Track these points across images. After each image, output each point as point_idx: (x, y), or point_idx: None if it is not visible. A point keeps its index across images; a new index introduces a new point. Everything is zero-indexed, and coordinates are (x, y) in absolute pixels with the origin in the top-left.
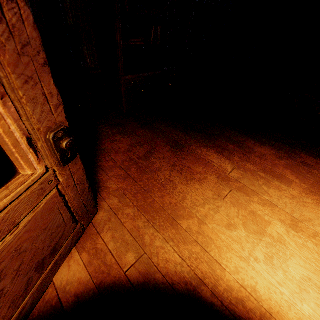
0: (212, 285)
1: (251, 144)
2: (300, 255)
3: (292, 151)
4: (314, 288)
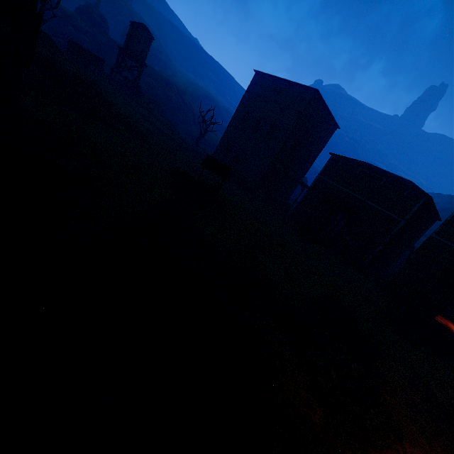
0: None
1: None
2: None
3: None
4: None
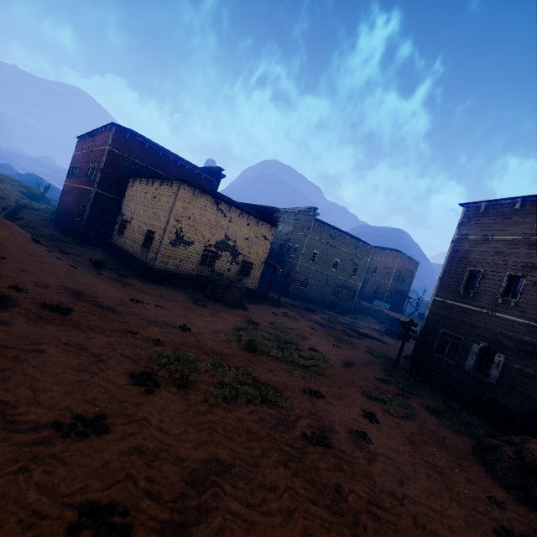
0: None
1: None
2: None
3: None
4: None
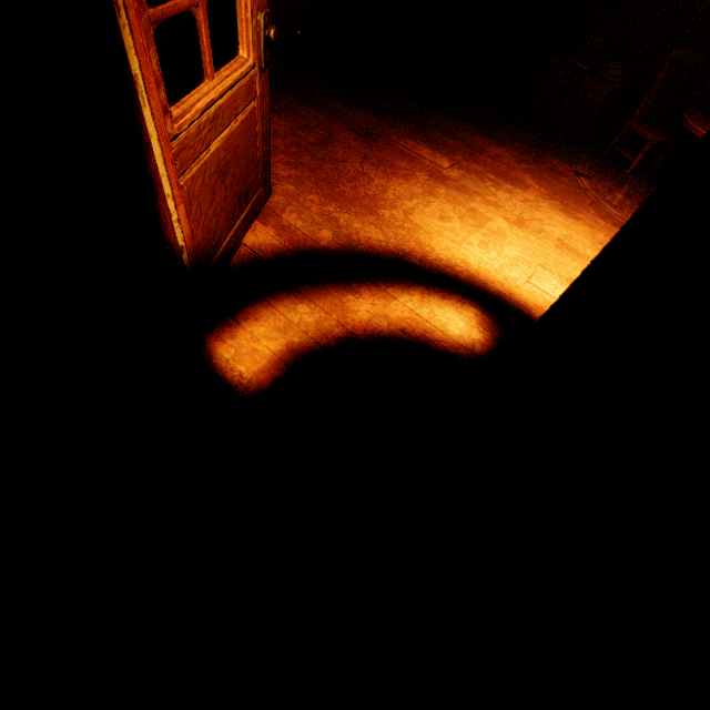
0: (420, 256)
1: (482, 142)
2: (518, 244)
3: (541, 155)
4: (526, 264)
